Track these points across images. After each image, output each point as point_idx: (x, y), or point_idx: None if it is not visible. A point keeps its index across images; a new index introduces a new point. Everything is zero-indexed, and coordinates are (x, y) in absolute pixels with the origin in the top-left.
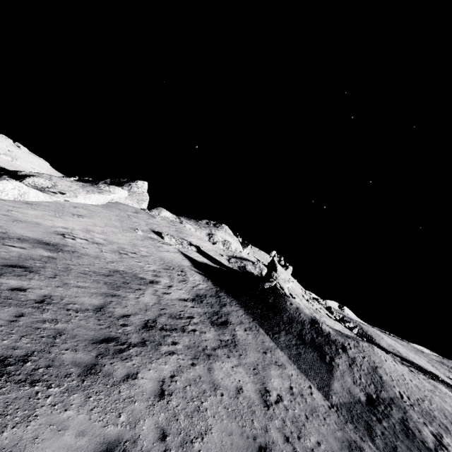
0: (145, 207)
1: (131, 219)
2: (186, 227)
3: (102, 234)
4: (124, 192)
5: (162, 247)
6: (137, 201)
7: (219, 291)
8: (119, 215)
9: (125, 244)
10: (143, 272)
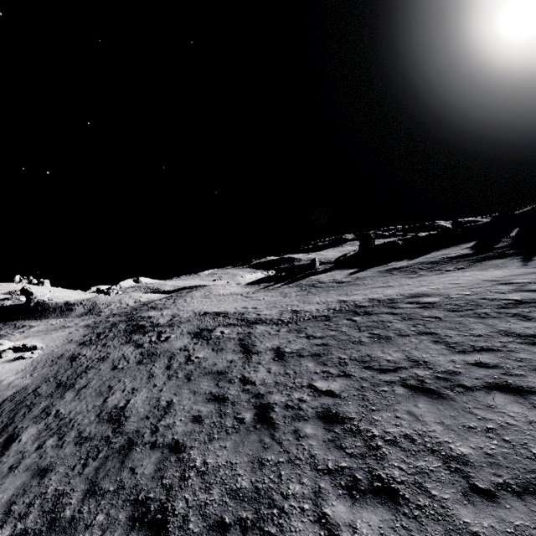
0: None
1: None
2: None
3: None
4: None
5: None
6: None
7: (5, 323)
8: None
9: None
10: None
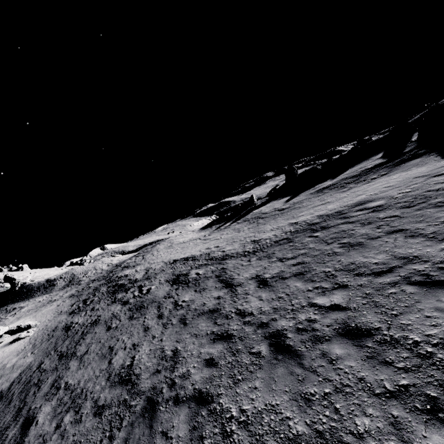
0: None
1: None
2: None
3: None
4: None
5: None
6: None
7: None
8: None
9: None
10: None
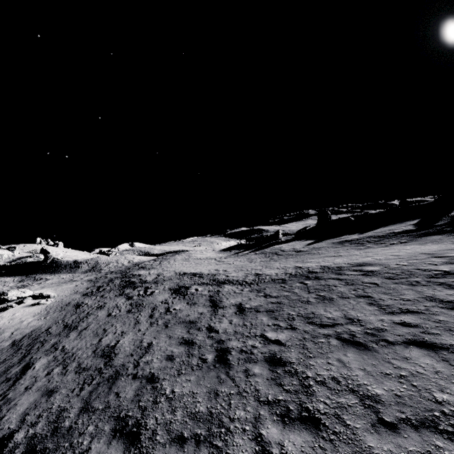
0: None
1: None
2: None
3: None
4: None
5: None
6: None
7: (27, 276)
8: None
9: None
10: None
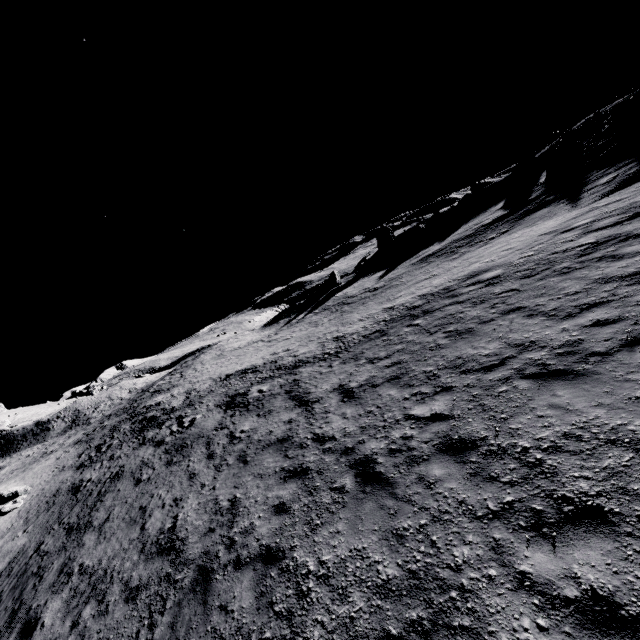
0: None
1: None
2: None
3: None
4: None
5: None
6: None
7: None
8: None
9: None
10: None
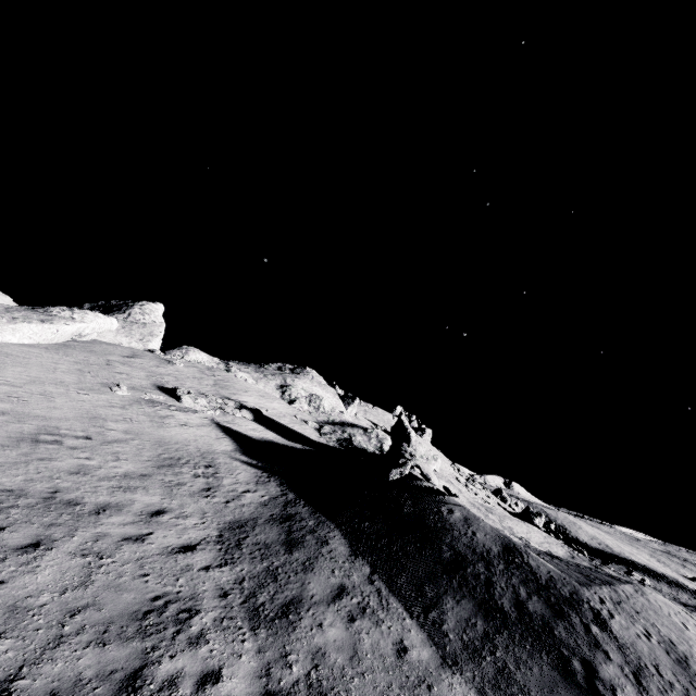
0: (155, 347)
1: (111, 367)
2: (237, 376)
3: (2, 401)
4: (109, 321)
5: (171, 418)
6: (139, 337)
7: (293, 502)
8: (82, 362)
9: (66, 419)
10: (85, 483)
